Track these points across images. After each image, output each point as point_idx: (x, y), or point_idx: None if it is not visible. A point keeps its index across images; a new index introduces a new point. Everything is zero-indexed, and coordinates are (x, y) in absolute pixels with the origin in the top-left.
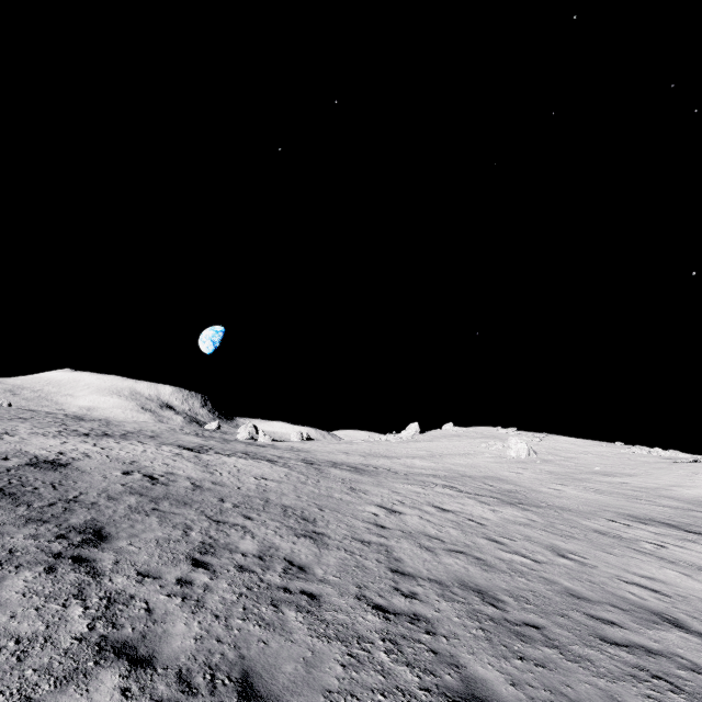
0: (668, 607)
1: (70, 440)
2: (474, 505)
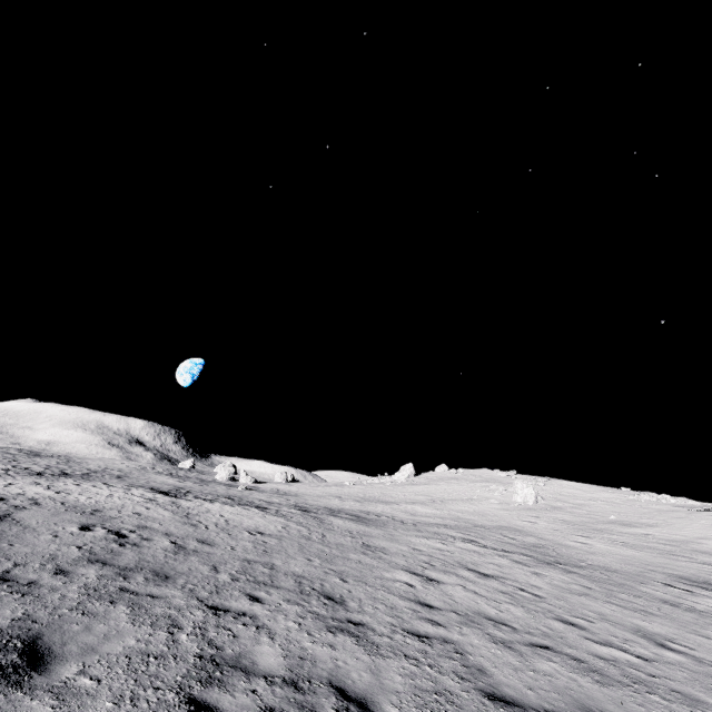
0: None
1: (18, 481)
2: (510, 566)
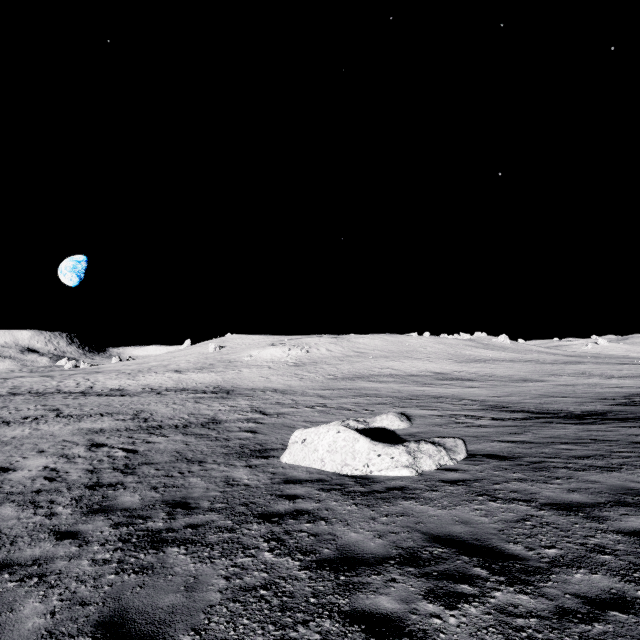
0: (88, 385)
1: None
2: (109, 376)
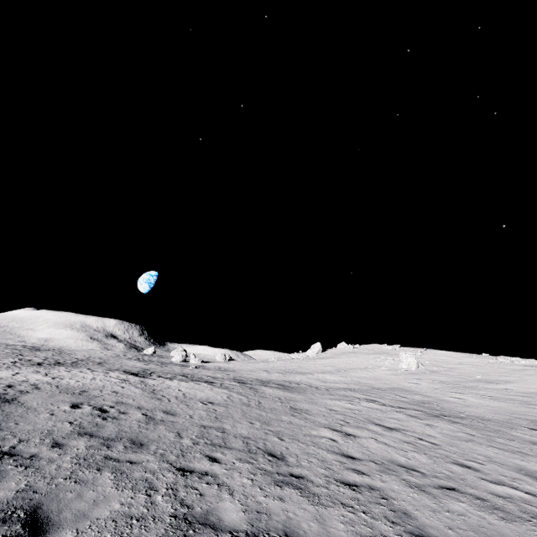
0: None
1: (23, 370)
2: (407, 419)
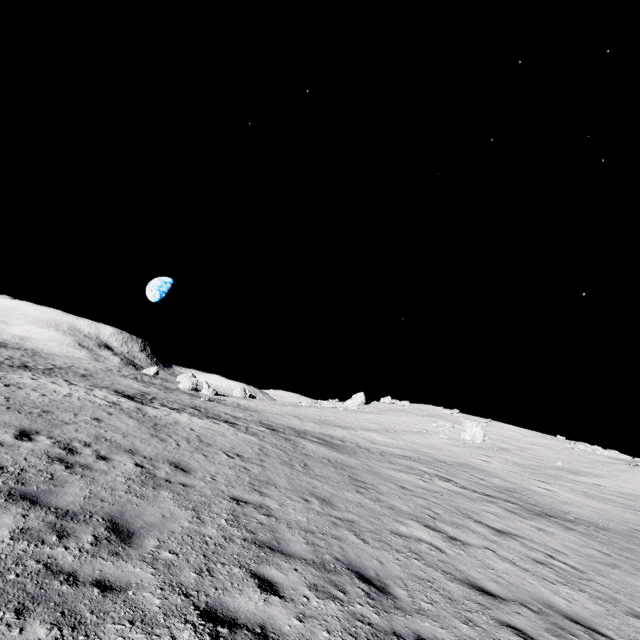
0: None
1: None
2: (508, 516)
